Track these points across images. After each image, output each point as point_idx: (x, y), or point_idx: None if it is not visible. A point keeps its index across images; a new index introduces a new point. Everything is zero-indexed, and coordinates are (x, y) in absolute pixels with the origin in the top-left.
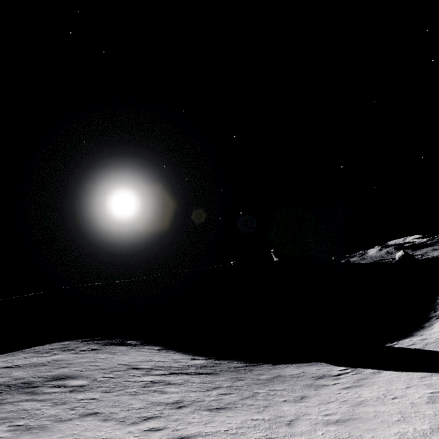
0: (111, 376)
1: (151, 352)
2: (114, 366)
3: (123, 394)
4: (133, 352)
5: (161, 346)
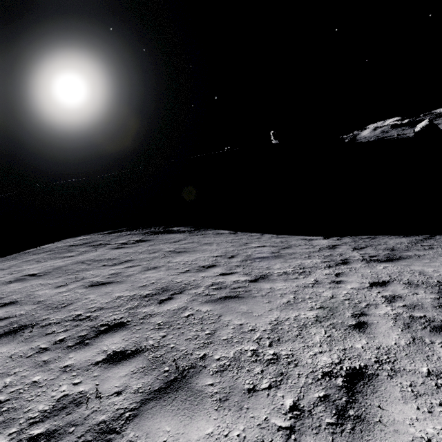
0: (249, 280)
1: (226, 237)
2: (214, 260)
3: (411, 329)
4: (203, 240)
5: (228, 230)
